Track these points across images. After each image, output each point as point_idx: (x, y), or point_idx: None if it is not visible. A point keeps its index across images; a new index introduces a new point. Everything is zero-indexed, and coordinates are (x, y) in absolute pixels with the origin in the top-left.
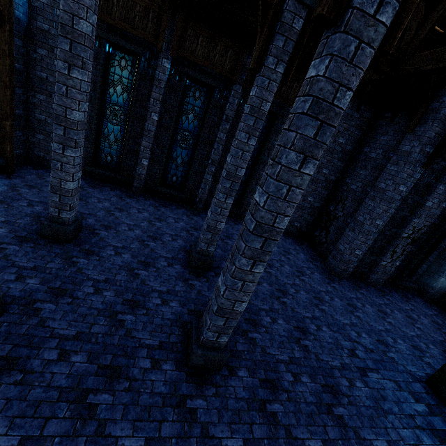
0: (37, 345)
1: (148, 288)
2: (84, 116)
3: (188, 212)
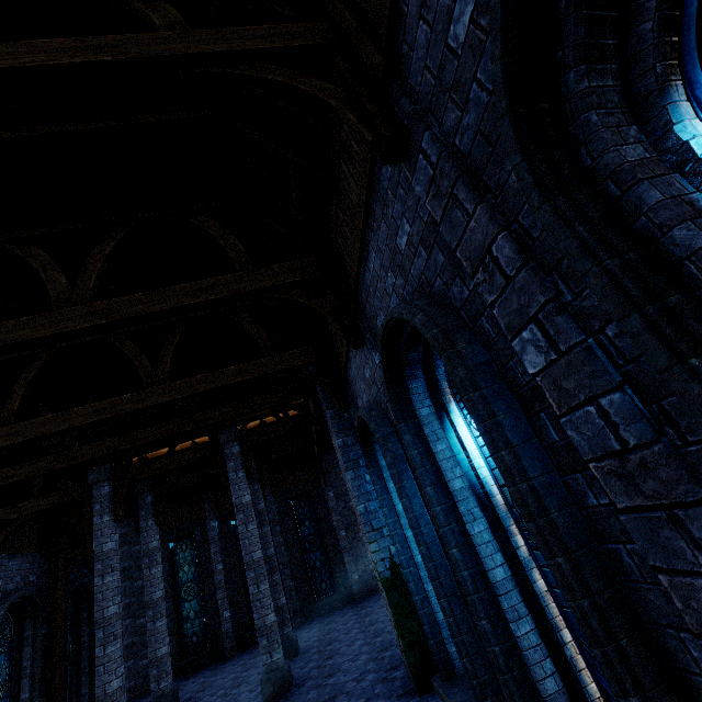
0: None
1: (239, 693)
2: (163, 592)
3: None
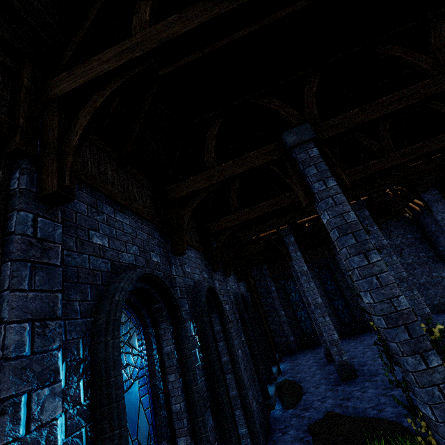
0: (376, 371)
1: None
2: None
3: (372, 333)
